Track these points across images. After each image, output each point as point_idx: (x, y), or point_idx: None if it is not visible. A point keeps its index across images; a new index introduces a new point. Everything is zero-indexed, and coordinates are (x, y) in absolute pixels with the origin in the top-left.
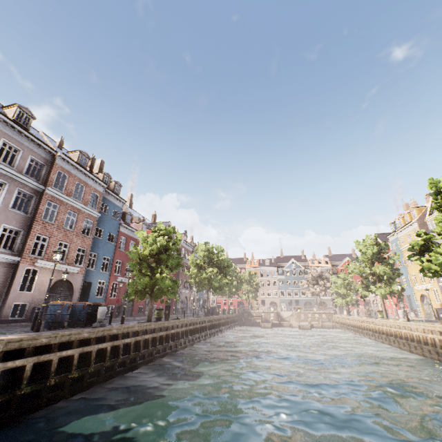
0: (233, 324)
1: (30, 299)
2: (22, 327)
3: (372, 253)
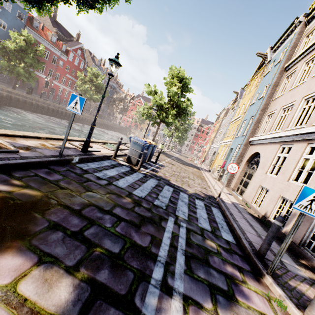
0: (110, 128)
1: None
2: None
3: None
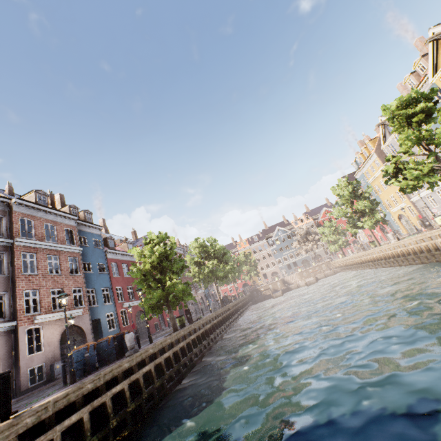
0: (247, 305)
1: (44, 358)
2: (50, 388)
3: (349, 193)
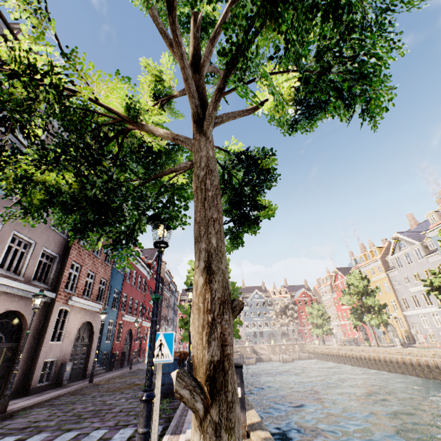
0: None
1: (59, 352)
2: (93, 397)
3: (363, 286)
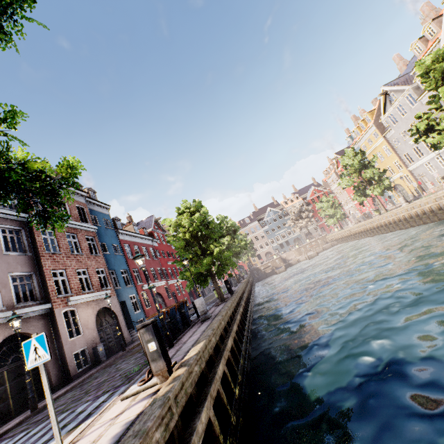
0: (253, 282)
1: (85, 342)
2: (115, 366)
3: (358, 162)
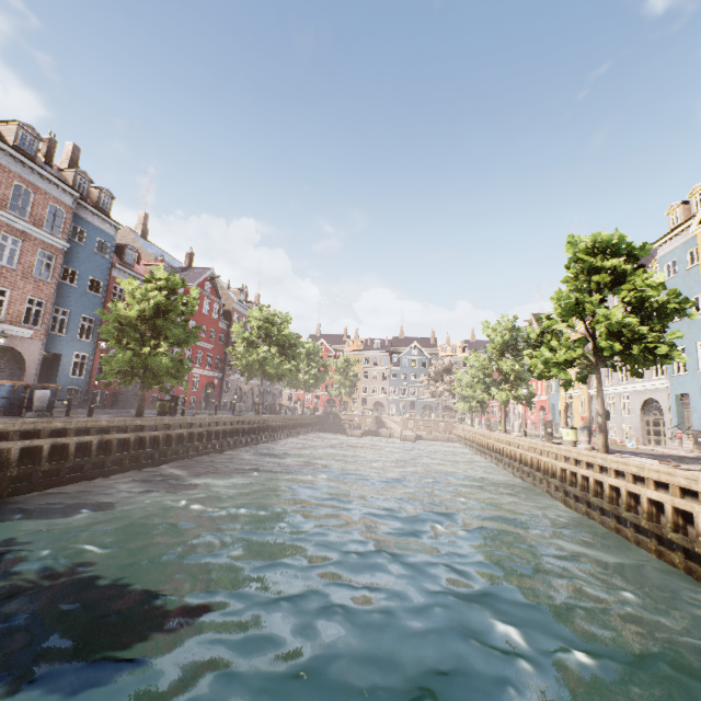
0: (305, 428)
1: None
2: None
3: (503, 341)
